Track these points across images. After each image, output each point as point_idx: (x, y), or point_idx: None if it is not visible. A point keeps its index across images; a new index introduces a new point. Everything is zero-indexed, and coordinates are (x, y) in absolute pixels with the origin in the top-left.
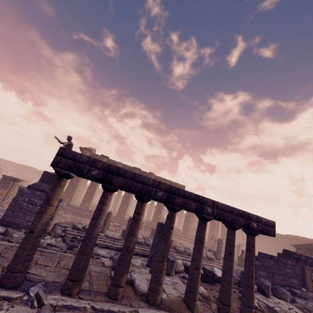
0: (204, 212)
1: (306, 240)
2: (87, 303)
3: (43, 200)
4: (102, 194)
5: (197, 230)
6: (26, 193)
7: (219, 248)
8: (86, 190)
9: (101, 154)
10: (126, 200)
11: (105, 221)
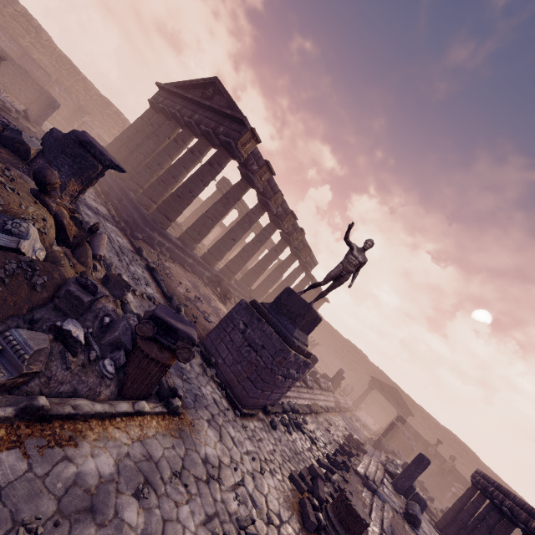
0: None
1: (362, 355)
2: None
3: (298, 369)
4: None
5: (488, 513)
6: (290, 362)
7: (337, 379)
8: (204, 217)
9: (269, 162)
10: (249, 257)
11: None
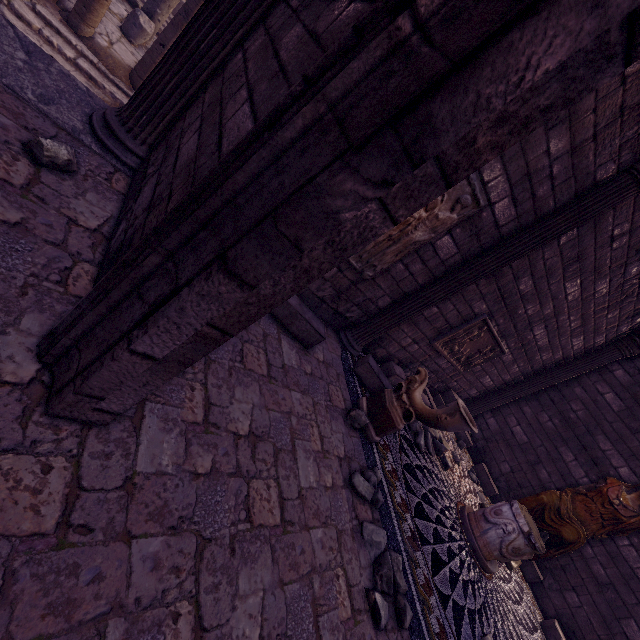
0: None
1: None
2: None
3: None
4: None
5: None
6: None
7: None
8: None
9: None
10: None
11: None
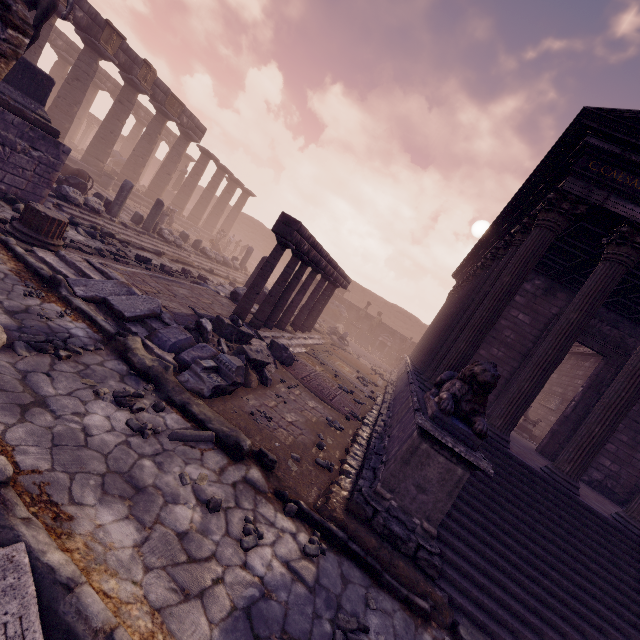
0: (332, 276)
1: None
2: (269, 334)
3: (28, 140)
4: (295, 262)
5: (319, 285)
6: None
7: (247, 259)
8: None
9: None
10: (72, 108)
11: (122, 199)
